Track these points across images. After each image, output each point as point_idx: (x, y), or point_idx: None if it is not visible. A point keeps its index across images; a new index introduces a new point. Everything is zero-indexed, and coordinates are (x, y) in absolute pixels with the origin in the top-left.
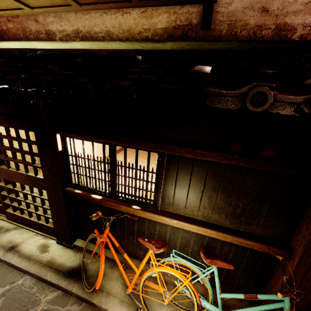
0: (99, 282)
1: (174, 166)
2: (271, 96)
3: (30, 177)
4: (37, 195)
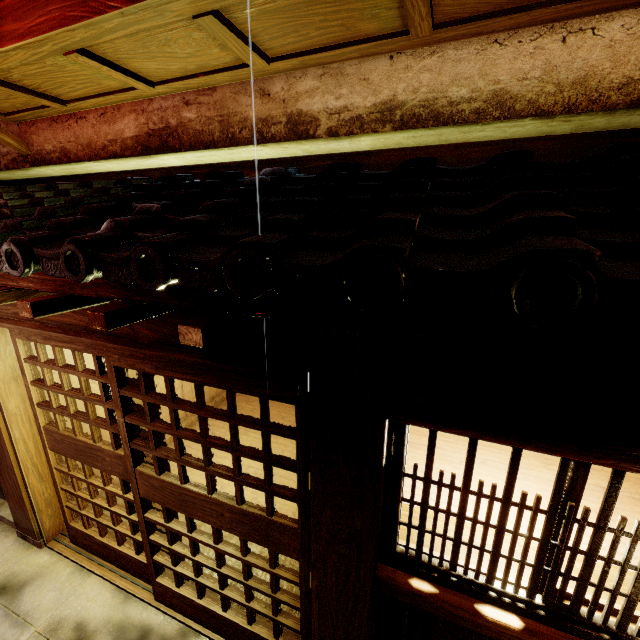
0: None
1: None
2: None
3: (250, 518)
4: (262, 564)
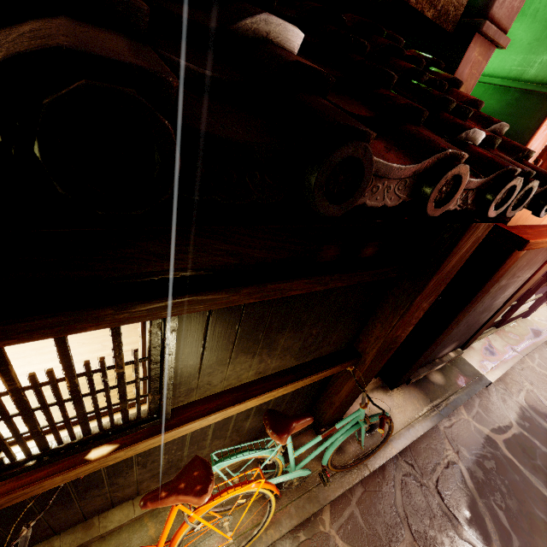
0: None
1: (198, 323)
2: (465, 185)
3: None
4: None
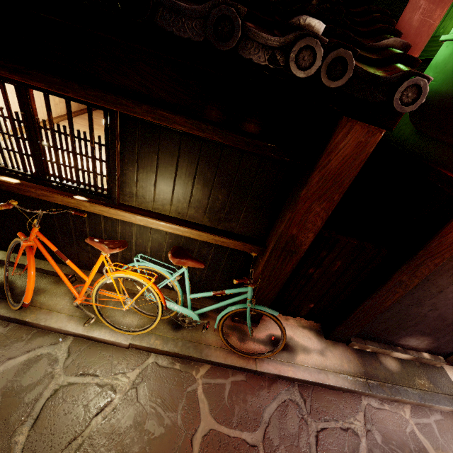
0: (28, 295)
1: (132, 136)
2: (239, 26)
3: None
4: None
